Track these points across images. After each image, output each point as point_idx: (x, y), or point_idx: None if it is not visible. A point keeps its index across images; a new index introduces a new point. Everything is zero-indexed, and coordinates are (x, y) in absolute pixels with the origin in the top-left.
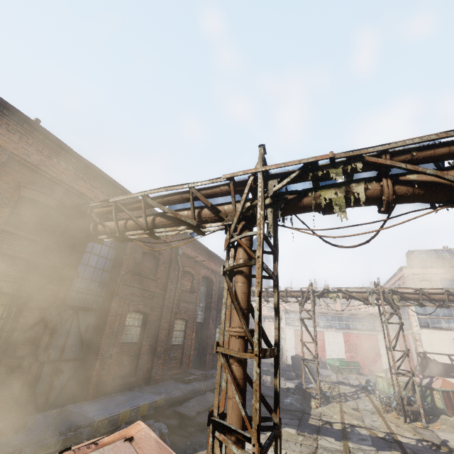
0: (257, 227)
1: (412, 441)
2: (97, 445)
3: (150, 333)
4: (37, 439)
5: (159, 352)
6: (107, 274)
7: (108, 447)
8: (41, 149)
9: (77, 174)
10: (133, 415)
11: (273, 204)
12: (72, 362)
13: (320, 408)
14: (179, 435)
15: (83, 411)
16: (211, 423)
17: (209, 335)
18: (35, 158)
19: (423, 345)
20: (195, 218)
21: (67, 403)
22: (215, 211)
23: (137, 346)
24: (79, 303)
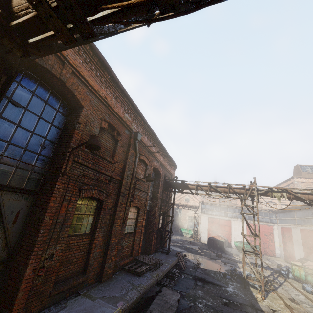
0: None
1: None
2: None
3: (104, 223)
4: None
5: (113, 243)
6: (52, 146)
7: None
8: None
9: None
10: None
11: None
12: None
13: (266, 301)
14: None
15: None
16: None
17: (155, 222)
18: None
19: None
20: None
21: None
22: None
23: (89, 238)
24: (1, 179)
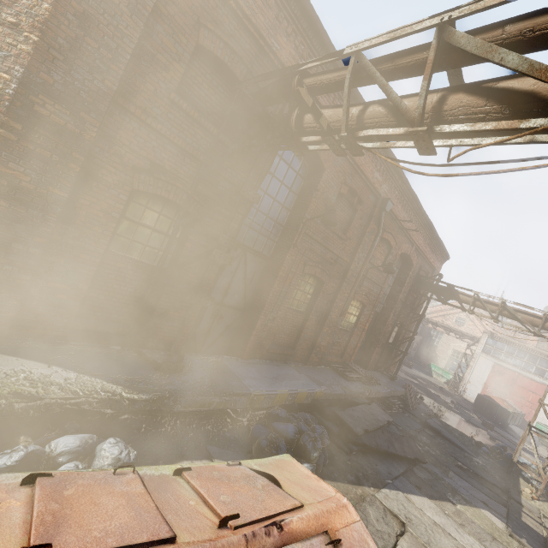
0: None
1: None
2: (281, 532)
3: (320, 307)
4: (193, 392)
5: (325, 333)
6: (286, 214)
7: (301, 547)
8: None
9: (280, 19)
10: (289, 399)
11: None
12: (232, 310)
13: (538, 503)
14: (336, 444)
15: (239, 372)
16: None
17: (383, 332)
18: None
19: None
20: None
21: (222, 351)
22: None
23: (302, 317)
24: (249, 242)
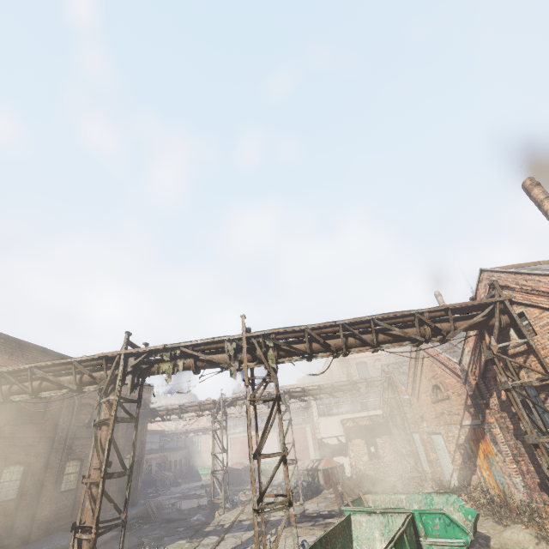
0: (115, 395)
1: (279, 517)
2: None
3: (33, 484)
4: None
5: (44, 503)
6: None
7: None
8: None
9: None
10: None
11: (133, 372)
12: None
13: (223, 515)
14: None
15: None
16: (74, 530)
17: (114, 470)
18: None
19: (320, 432)
20: (77, 383)
21: None
22: (92, 378)
23: (15, 503)
24: None
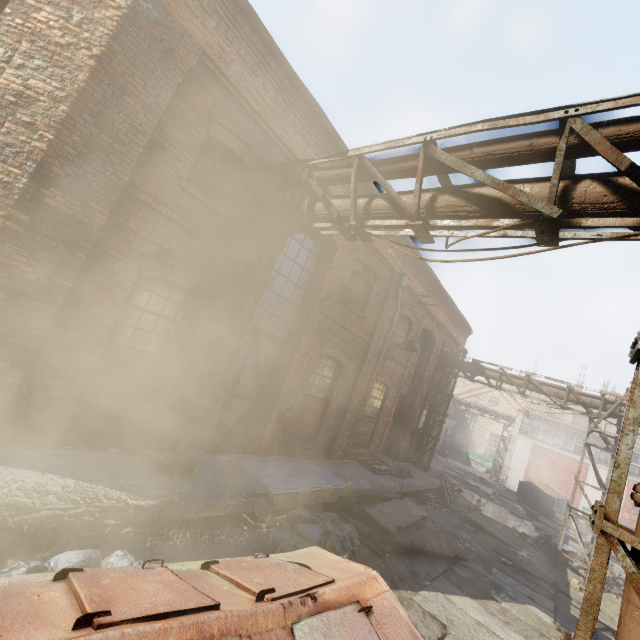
0: None
1: None
2: (315, 602)
3: (341, 392)
4: (206, 494)
5: (348, 420)
6: (300, 293)
7: (335, 615)
8: (244, 54)
9: (287, 112)
10: (312, 498)
11: None
12: (244, 401)
13: None
14: (367, 547)
15: (255, 470)
16: None
17: (412, 416)
18: (234, 70)
19: None
20: (555, 200)
21: (233, 449)
22: (638, 182)
23: (322, 404)
24: (261, 325)
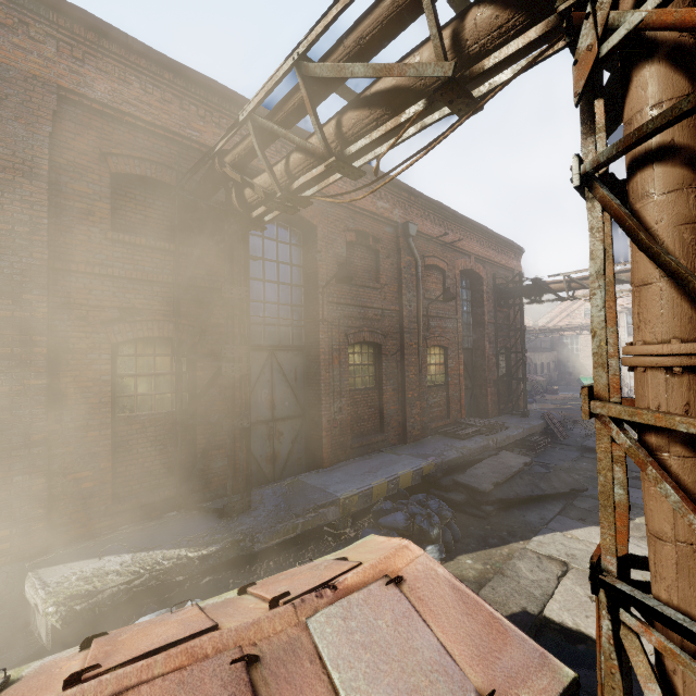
0: None
1: None
2: (335, 591)
3: (391, 373)
4: (269, 523)
5: (411, 398)
6: (300, 291)
7: (357, 596)
8: (104, 66)
9: (186, 107)
10: (391, 488)
11: None
12: (290, 421)
13: None
14: (468, 514)
15: (321, 483)
16: (602, 589)
17: (487, 367)
18: (101, 90)
19: None
20: (445, 54)
21: (300, 470)
22: None
23: (376, 393)
24: (272, 340)
